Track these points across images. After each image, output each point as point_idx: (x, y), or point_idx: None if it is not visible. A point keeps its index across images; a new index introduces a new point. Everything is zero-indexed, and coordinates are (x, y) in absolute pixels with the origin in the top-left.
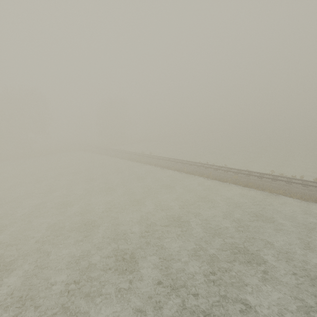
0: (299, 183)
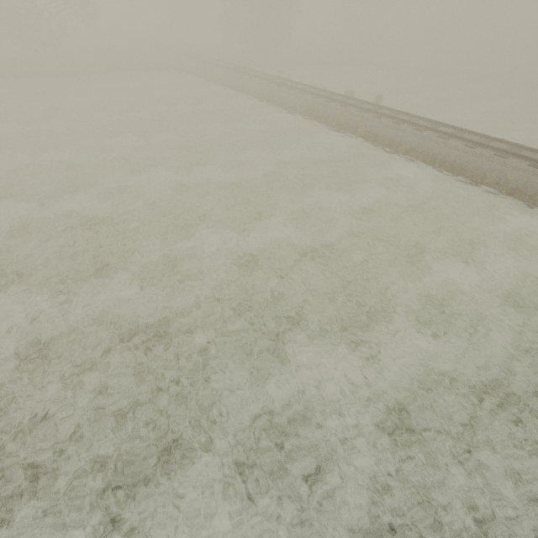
0: None
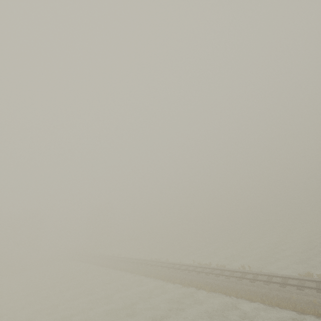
0: (196, 271)
